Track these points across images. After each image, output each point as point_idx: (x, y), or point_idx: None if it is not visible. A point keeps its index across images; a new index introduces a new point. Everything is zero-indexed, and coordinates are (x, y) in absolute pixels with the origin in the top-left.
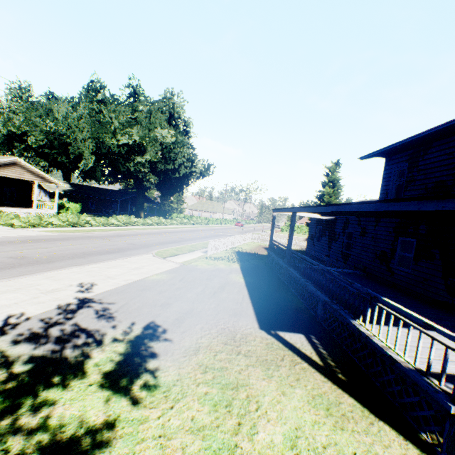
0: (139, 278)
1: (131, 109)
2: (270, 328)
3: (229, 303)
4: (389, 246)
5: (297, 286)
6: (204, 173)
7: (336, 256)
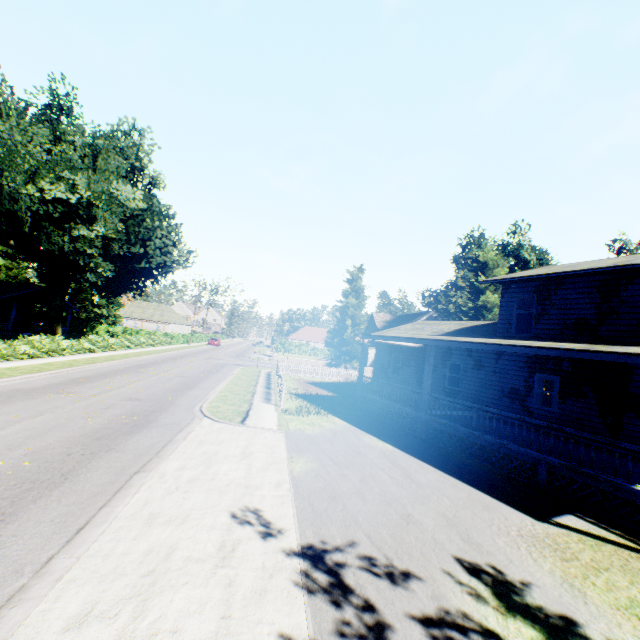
0: (285, 475)
1: (50, 134)
2: (542, 517)
3: (448, 489)
4: (521, 382)
5: (467, 445)
6: (180, 263)
7: (434, 392)
